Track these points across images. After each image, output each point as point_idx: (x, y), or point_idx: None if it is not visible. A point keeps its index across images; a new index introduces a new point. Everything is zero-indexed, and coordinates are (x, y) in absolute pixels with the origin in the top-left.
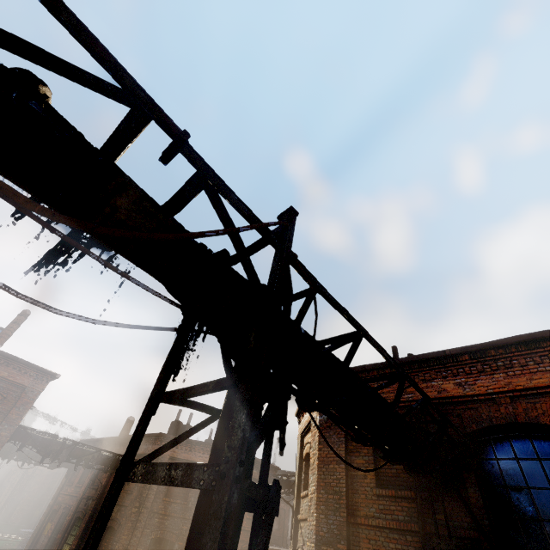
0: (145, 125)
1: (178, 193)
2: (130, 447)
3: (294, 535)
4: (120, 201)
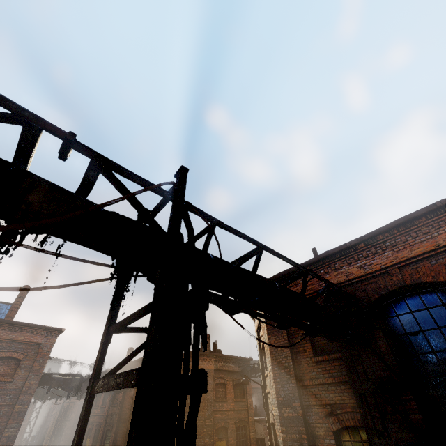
0: (38, 135)
1: (84, 178)
2: (94, 370)
3: (266, 405)
4: (32, 197)
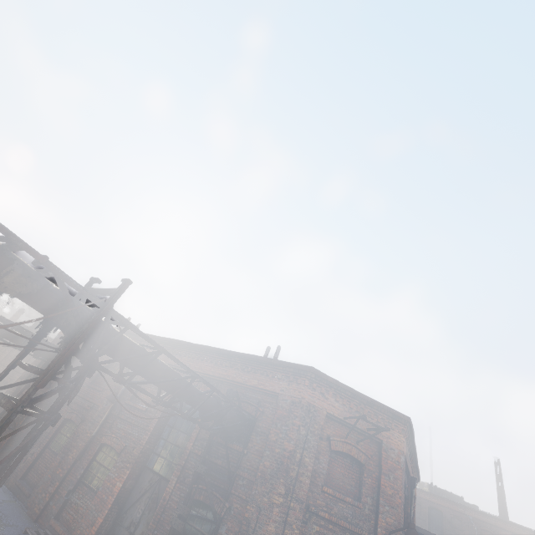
0: None
1: None
2: None
3: None
4: None
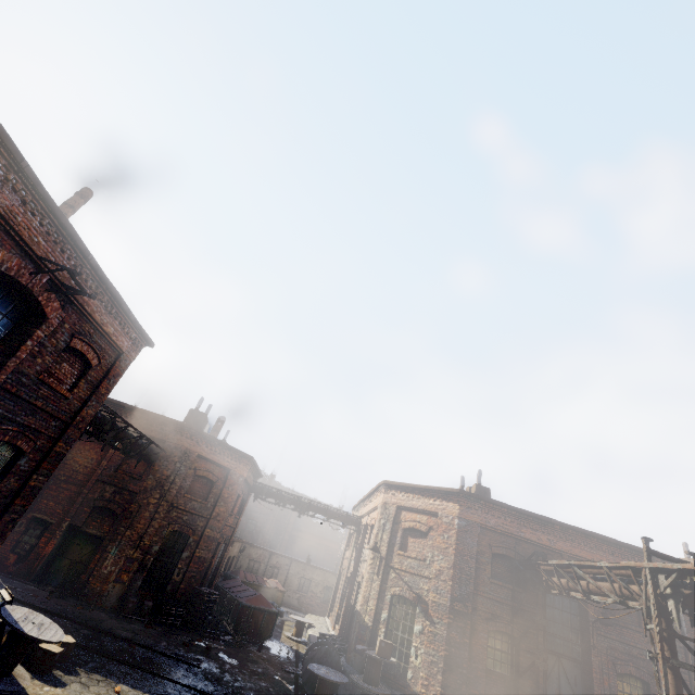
0: None
1: None
2: (663, 650)
3: (383, 574)
4: None
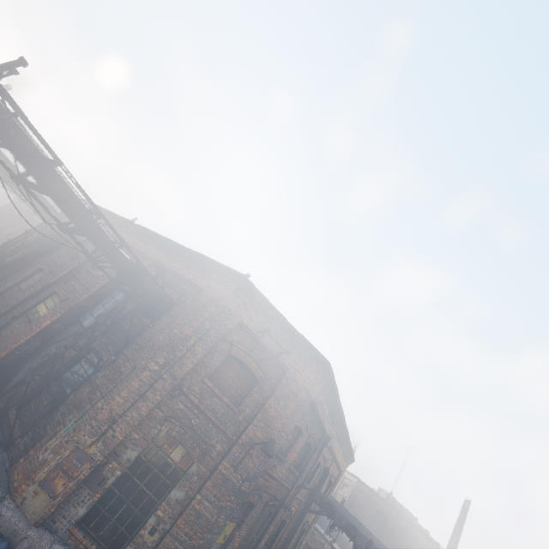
0: None
1: None
2: None
3: None
4: None
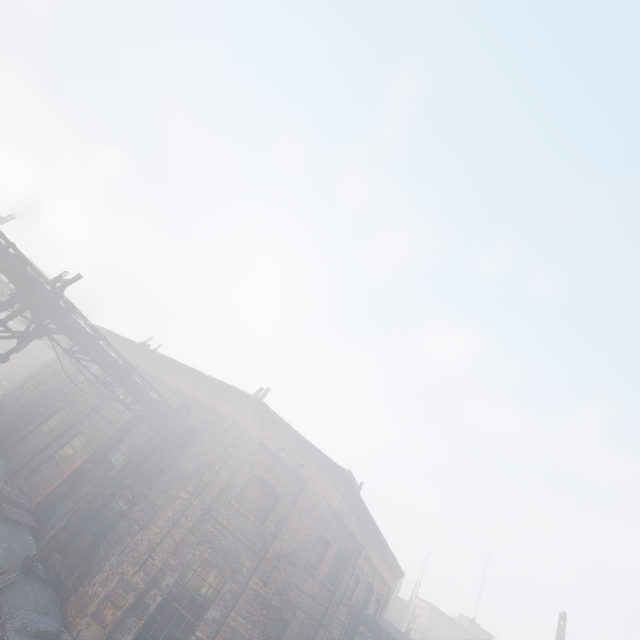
0: None
1: None
2: None
3: None
4: None
